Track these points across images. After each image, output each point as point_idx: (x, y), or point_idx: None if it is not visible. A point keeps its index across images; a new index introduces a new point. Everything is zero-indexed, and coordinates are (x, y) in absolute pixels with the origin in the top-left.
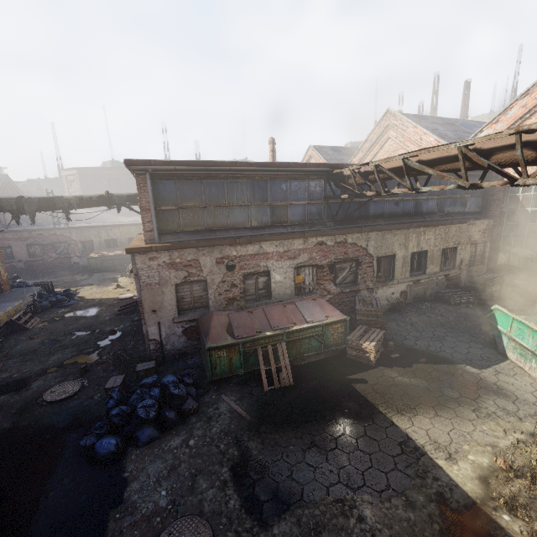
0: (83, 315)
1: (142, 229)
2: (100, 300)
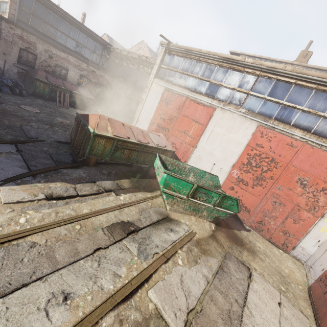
0: None
1: None
2: None
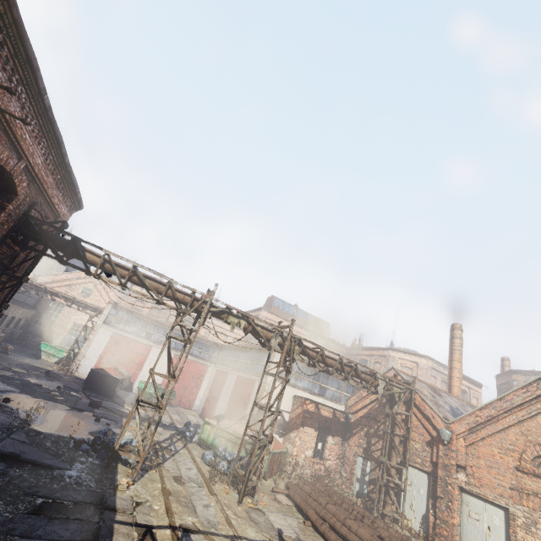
0: None
1: None
2: None
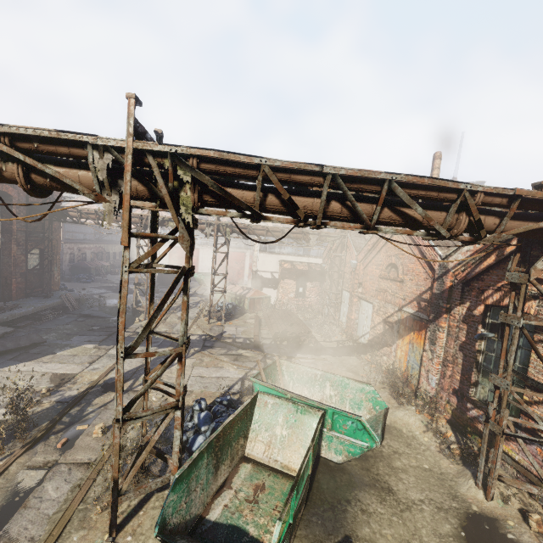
0: None
1: None
2: None
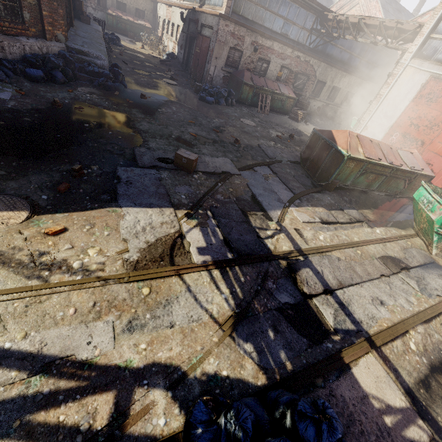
0: (137, 55)
1: (148, 4)
2: (139, 51)
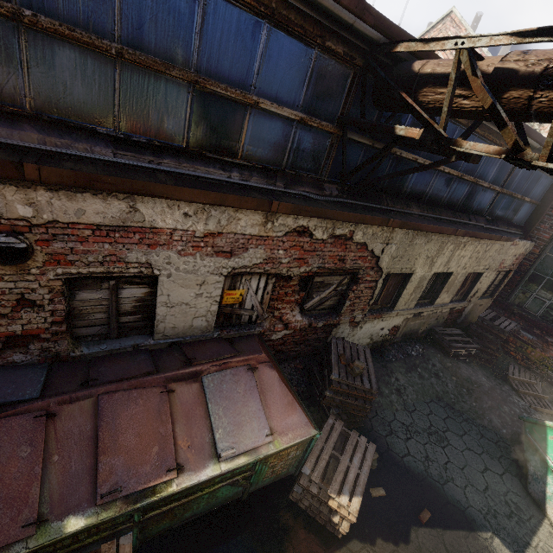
0: None
1: None
2: None
